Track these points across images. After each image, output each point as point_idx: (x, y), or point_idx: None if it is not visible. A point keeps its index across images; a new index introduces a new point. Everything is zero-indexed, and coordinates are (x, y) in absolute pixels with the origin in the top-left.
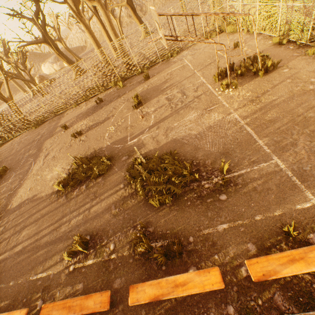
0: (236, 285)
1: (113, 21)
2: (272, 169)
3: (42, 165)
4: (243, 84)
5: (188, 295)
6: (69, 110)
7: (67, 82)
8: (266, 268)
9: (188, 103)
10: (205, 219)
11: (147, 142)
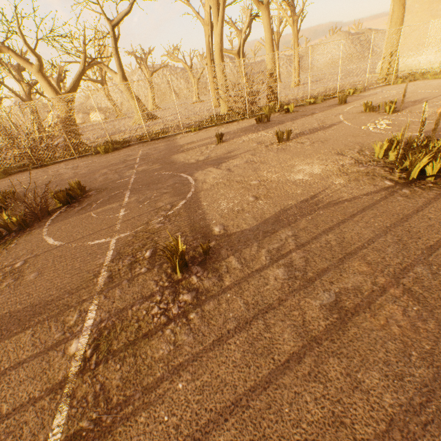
0: None
1: (168, 91)
2: None
3: (226, 172)
4: None
5: None
6: (183, 134)
7: (119, 126)
8: None
9: None
10: None
11: None
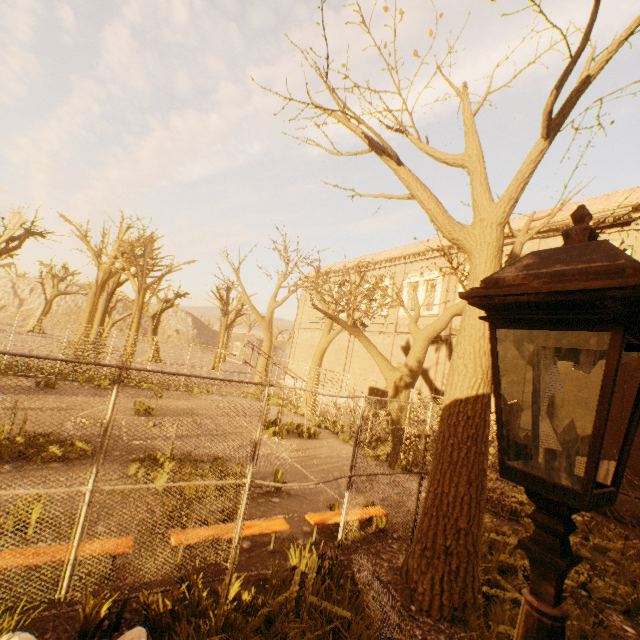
0: (295, 549)
1: None
2: (320, 489)
3: None
4: (290, 438)
5: (242, 559)
6: None
7: None
8: (322, 517)
9: (227, 433)
10: (258, 511)
11: (164, 447)
